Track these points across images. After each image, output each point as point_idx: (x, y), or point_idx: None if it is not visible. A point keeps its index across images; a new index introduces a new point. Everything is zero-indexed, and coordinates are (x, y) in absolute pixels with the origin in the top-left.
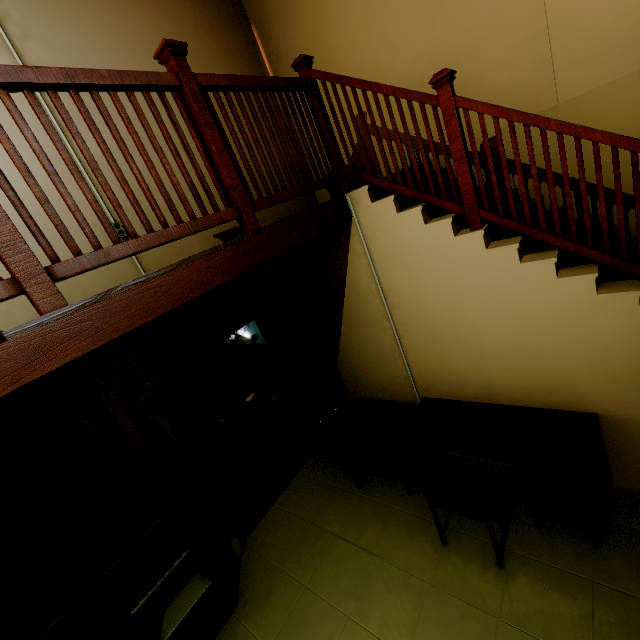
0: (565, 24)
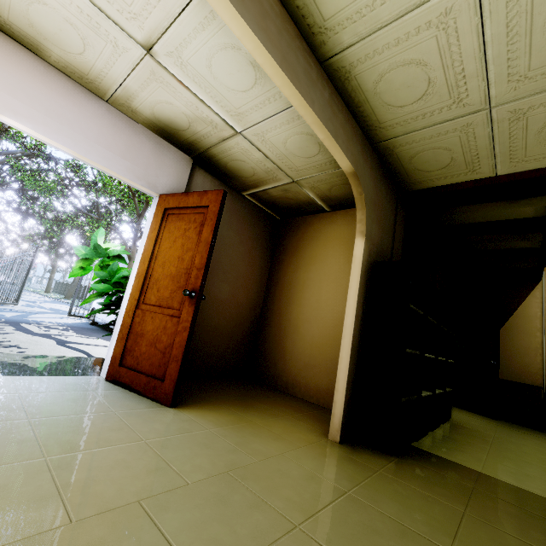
0: None
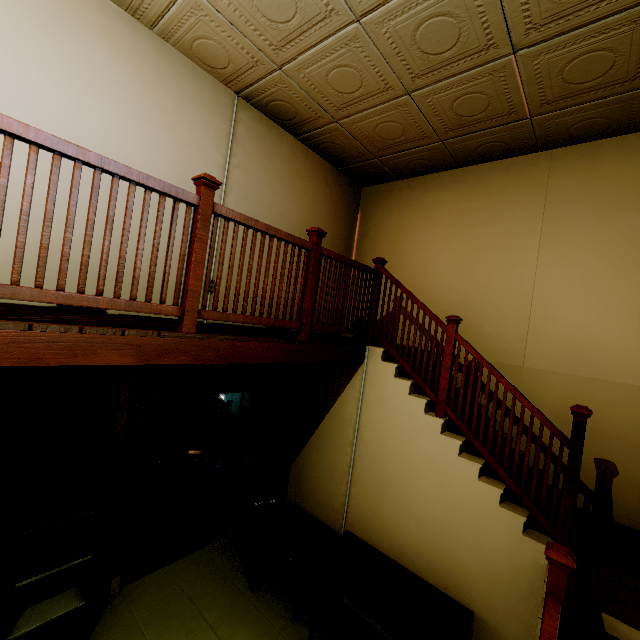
0: (539, 325)
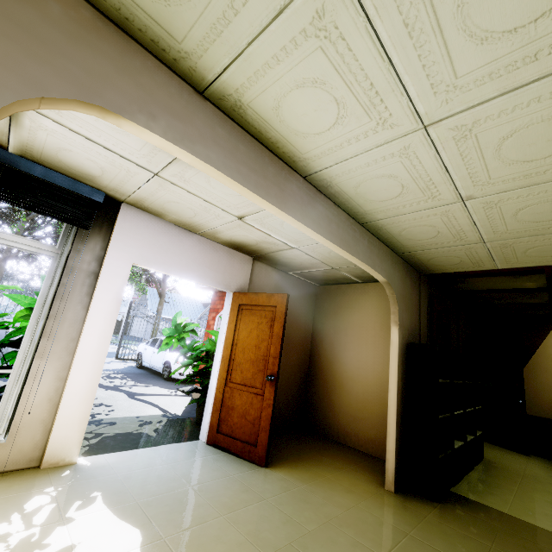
0: None
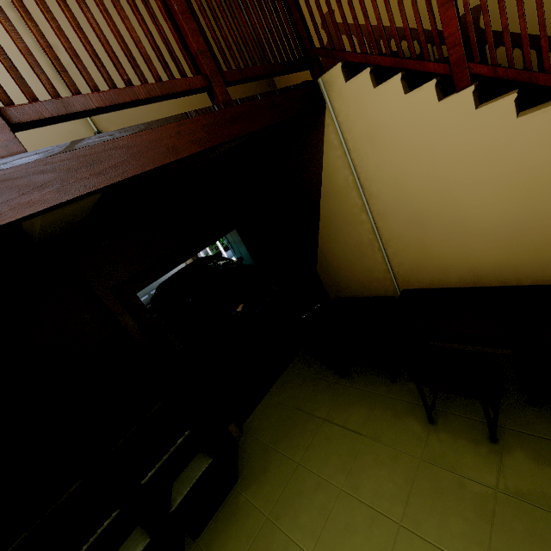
0: None
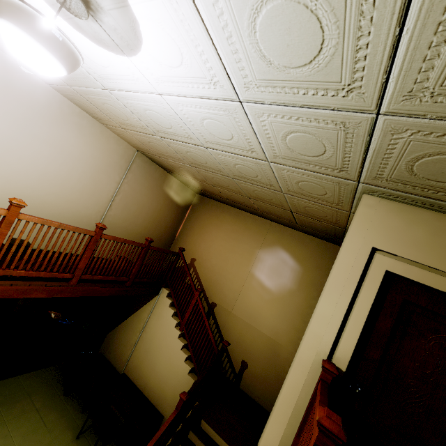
0: (243, 296)
